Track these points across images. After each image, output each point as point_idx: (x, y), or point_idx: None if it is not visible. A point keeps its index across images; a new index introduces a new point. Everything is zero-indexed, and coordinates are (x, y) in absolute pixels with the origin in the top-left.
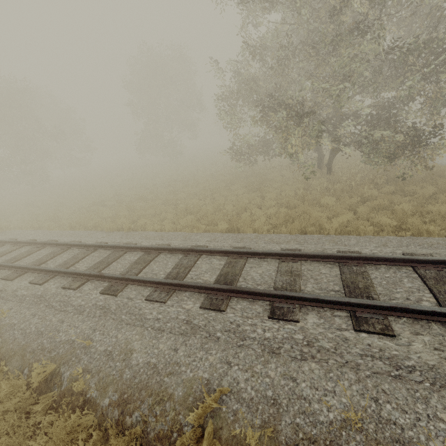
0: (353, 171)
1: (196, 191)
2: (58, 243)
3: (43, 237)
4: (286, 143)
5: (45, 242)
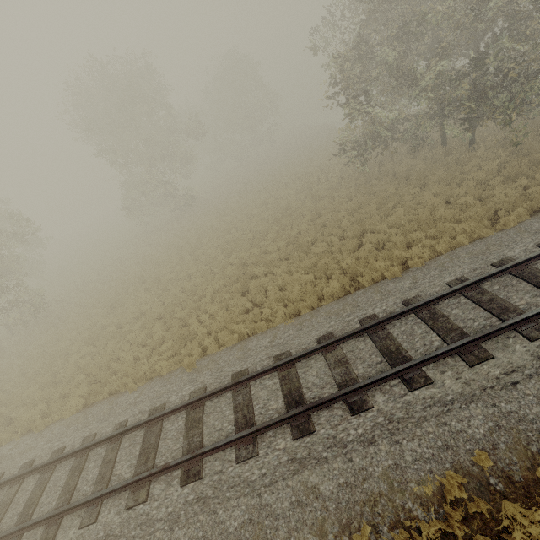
0: (485, 135)
1: (344, 213)
2: (414, 307)
3: (314, 330)
4: (447, 121)
5: (388, 318)
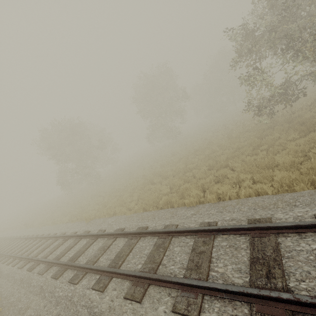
0: None
1: (231, 151)
2: (158, 231)
3: (126, 223)
4: None
5: (141, 232)
